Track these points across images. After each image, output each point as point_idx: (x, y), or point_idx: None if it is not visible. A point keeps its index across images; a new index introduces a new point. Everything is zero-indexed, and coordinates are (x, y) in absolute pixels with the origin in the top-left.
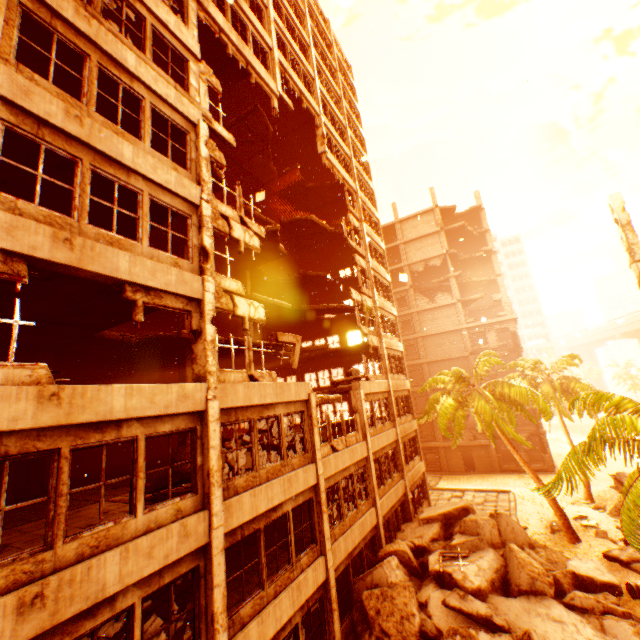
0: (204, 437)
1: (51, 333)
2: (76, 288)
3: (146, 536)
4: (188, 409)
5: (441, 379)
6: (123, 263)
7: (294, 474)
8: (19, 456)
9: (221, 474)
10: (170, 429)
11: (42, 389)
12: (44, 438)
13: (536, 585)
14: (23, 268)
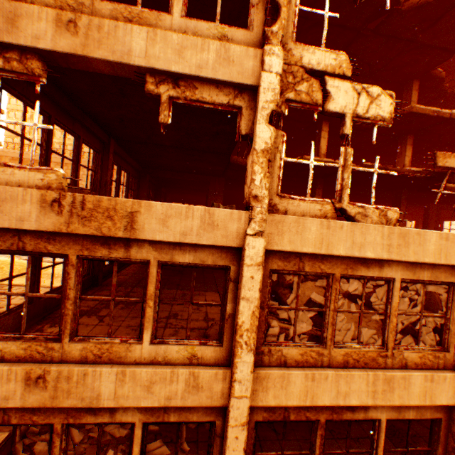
0: (238, 282)
1: (202, 161)
2: (152, 103)
3: (146, 368)
4: (215, 242)
5: None
6: (137, 43)
7: (401, 376)
8: (37, 253)
9: (254, 336)
10: (191, 261)
11: (45, 194)
12: (54, 242)
13: None
14: (36, 66)
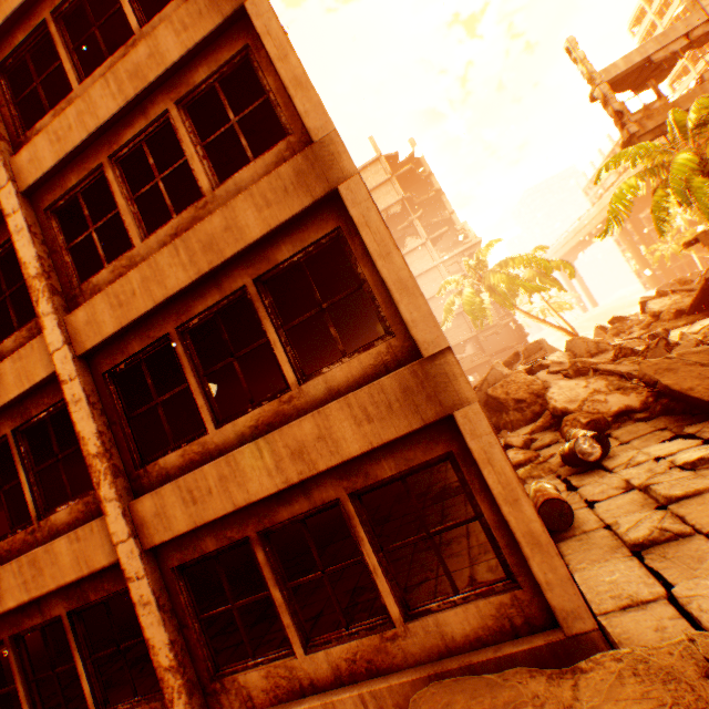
0: None
1: None
2: None
3: None
4: None
5: (452, 280)
6: None
7: None
8: None
9: None
10: None
11: None
12: None
13: (600, 347)
14: None
